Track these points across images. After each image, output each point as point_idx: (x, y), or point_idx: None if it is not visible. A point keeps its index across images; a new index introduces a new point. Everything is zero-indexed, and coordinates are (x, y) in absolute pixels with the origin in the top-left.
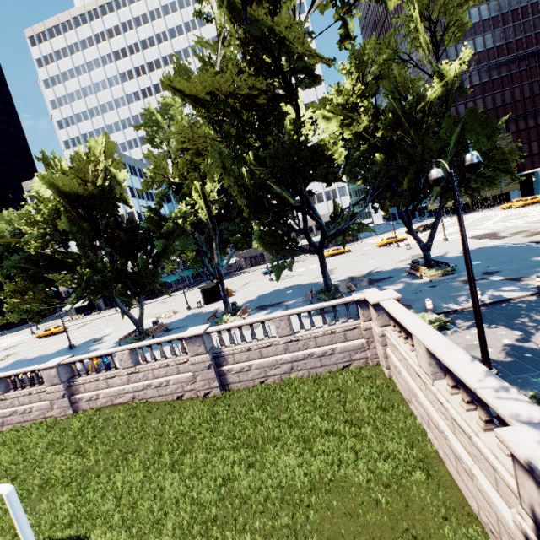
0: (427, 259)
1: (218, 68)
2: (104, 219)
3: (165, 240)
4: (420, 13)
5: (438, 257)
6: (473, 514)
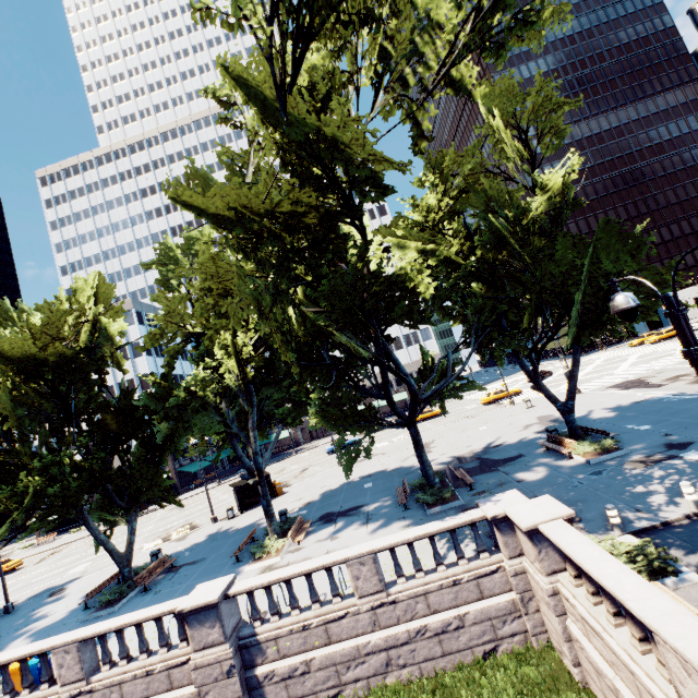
0: (571, 426)
1: (250, 179)
2: (80, 394)
3: (175, 420)
4: (505, 122)
5: (579, 420)
6: None
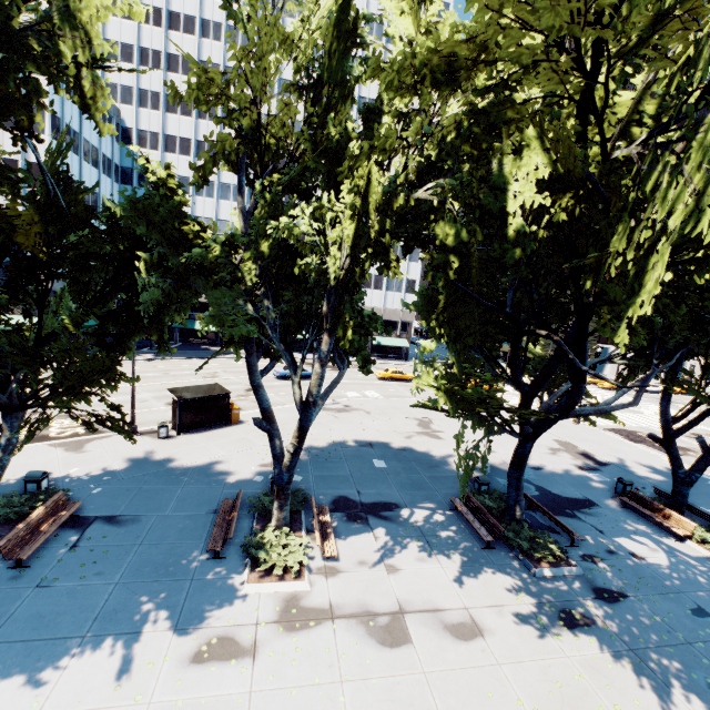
0: (682, 500)
1: None
2: None
3: (176, 285)
4: None
5: (622, 469)
6: None
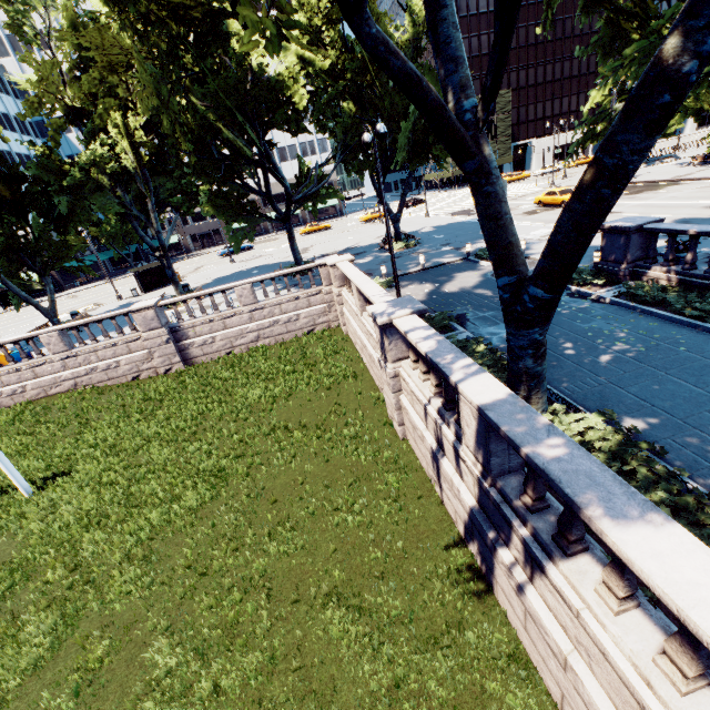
0: (396, 232)
1: None
2: None
3: (73, 196)
4: None
5: (413, 233)
6: (378, 389)
